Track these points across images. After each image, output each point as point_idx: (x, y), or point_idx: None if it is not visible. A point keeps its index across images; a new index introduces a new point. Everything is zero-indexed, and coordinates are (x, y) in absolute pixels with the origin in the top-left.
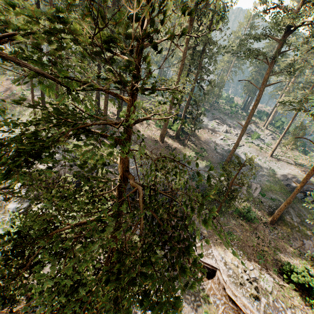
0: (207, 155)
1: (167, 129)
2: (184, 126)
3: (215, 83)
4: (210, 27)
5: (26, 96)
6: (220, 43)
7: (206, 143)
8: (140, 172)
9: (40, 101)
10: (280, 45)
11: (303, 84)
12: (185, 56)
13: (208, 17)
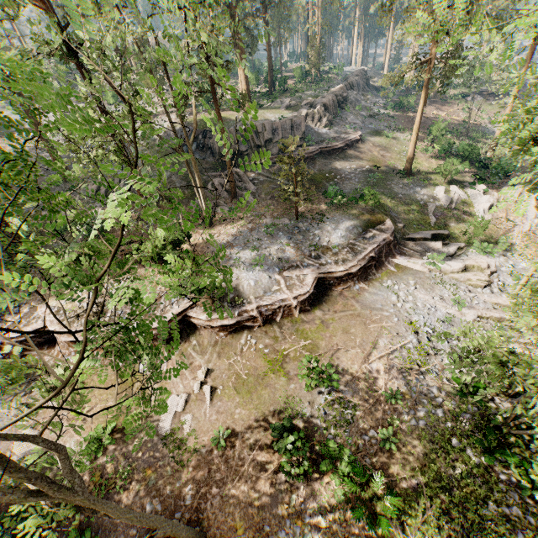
0: None
1: None
2: None
3: None
4: None
5: None
6: None
7: None
8: None
9: None
10: None
11: None
12: None
13: None
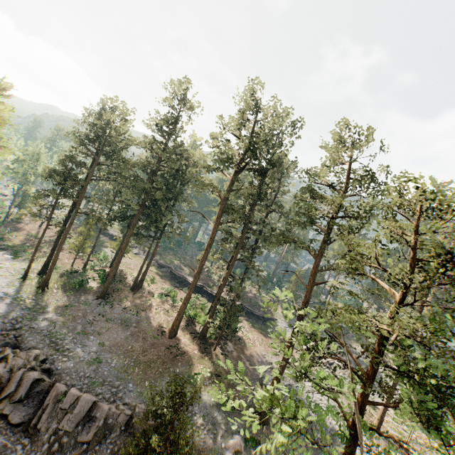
0: (232, 382)
1: (195, 320)
2: (210, 321)
3: (303, 273)
4: (254, 208)
5: (64, 244)
6: (281, 225)
7: (251, 360)
8: (80, 371)
9: (72, 251)
10: (327, 236)
11: (454, 303)
12: (216, 230)
13: (247, 198)
